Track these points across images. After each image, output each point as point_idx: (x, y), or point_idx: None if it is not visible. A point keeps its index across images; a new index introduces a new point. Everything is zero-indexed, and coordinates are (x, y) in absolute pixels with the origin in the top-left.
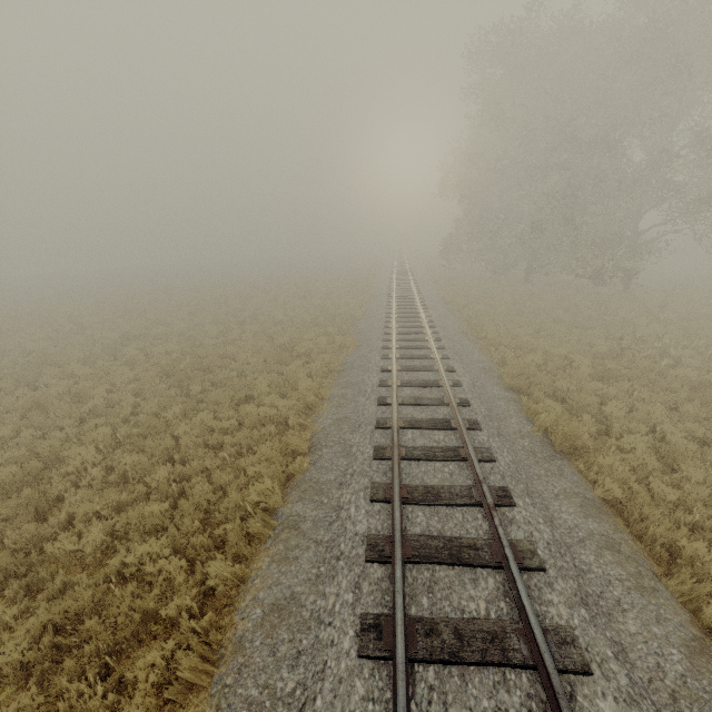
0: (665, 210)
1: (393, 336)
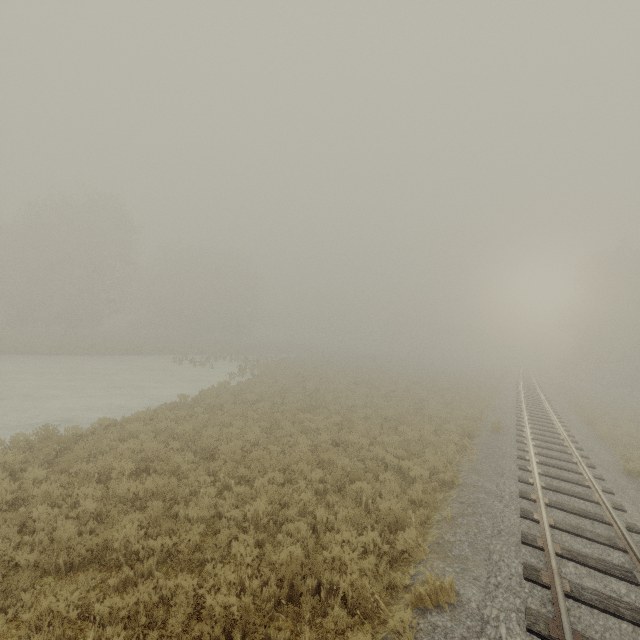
0: None
1: (521, 392)
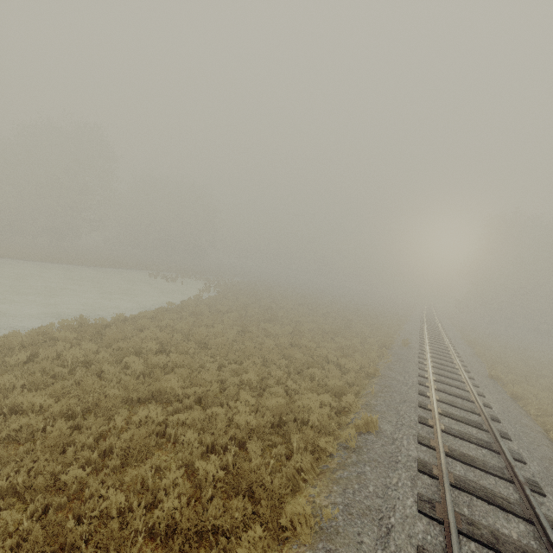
0: None
1: (424, 321)
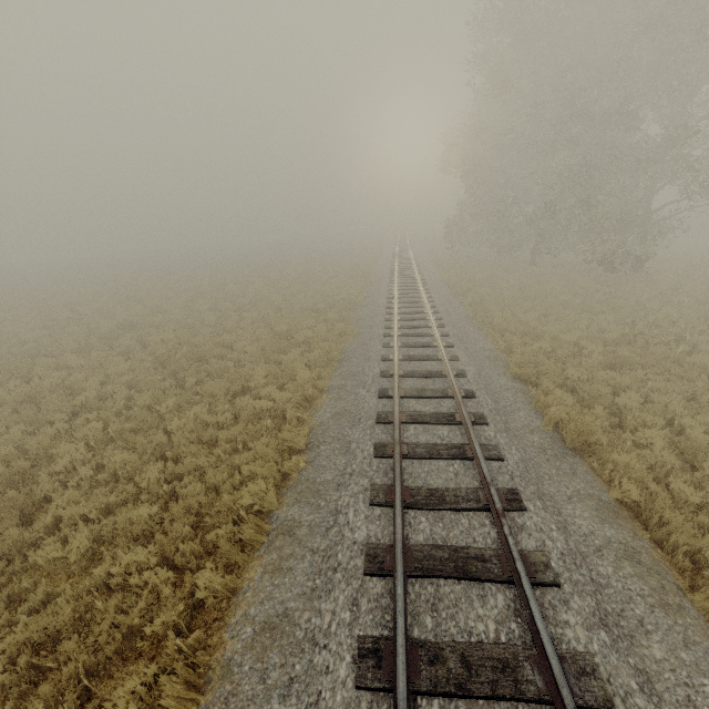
0: (681, 187)
1: (394, 323)
